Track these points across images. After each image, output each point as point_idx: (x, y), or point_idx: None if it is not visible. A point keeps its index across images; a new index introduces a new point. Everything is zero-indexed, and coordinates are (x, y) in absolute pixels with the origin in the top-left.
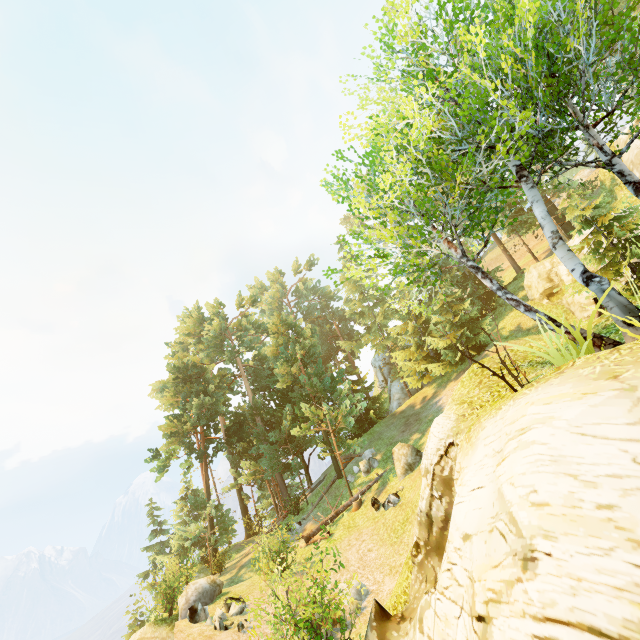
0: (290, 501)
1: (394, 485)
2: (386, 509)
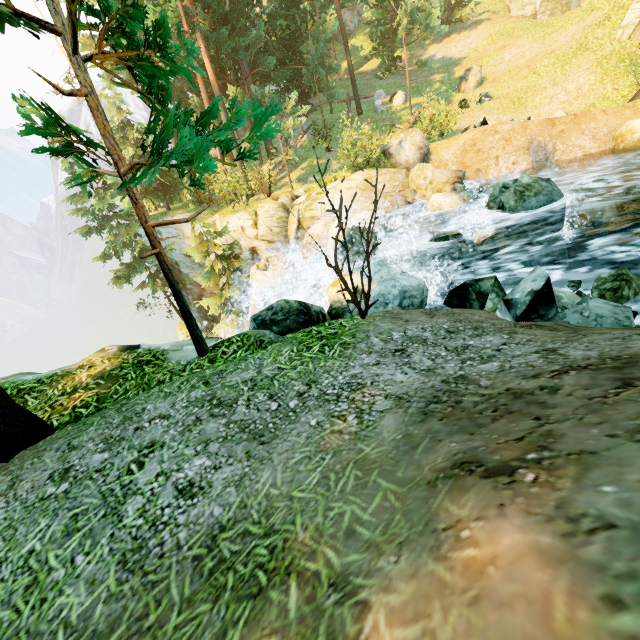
0: (318, 129)
1: (464, 97)
2: (482, 104)
